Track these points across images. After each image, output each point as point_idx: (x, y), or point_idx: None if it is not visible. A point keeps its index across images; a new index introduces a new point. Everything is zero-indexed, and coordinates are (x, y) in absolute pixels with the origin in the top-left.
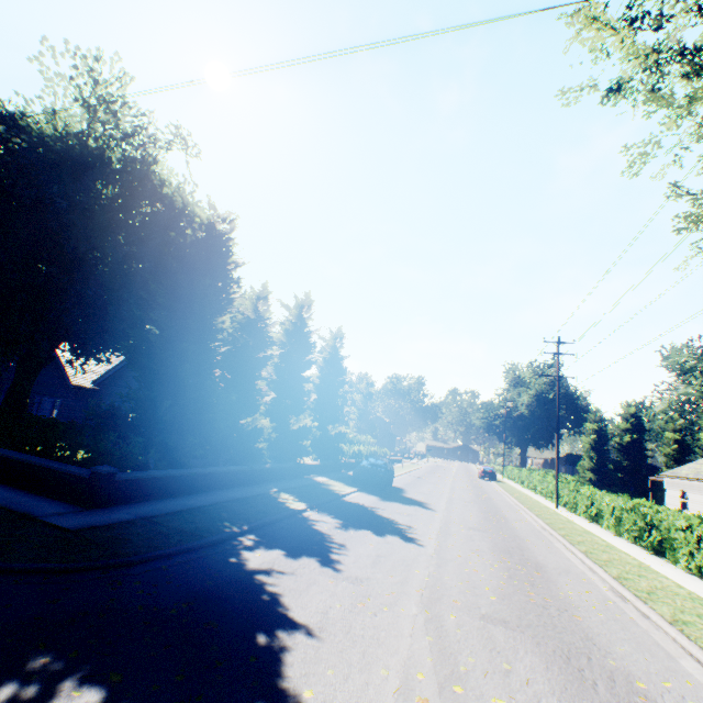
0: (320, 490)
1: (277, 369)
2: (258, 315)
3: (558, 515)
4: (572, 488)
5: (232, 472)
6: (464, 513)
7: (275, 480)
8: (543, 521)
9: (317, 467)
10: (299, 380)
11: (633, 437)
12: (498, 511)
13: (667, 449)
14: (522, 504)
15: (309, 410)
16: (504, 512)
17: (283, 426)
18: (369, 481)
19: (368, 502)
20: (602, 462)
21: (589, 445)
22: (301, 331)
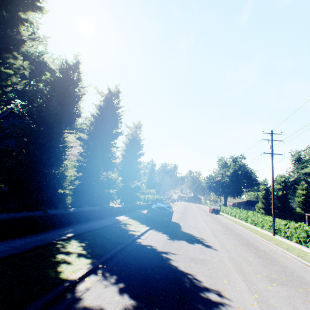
0: (117, 232)
1: (90, 135)
2: (66, 75)
3: (286, 243)
4: (283, 222)
5: (13, 220)
6: (237, 250)
7: (79, 222)
8: (292, 253)
9: (121, 208)
10: (108, 145)
11: (283, 192)
12: (251, 242)
13: (299, 199)
14: (254, 233)
15: (118, 171)
16: (255, 243)
17: (94, 179)
18: (158, 220)
19: (160, 244)
20: (268, 205)
21: (262, 196)
22: (110, 109)
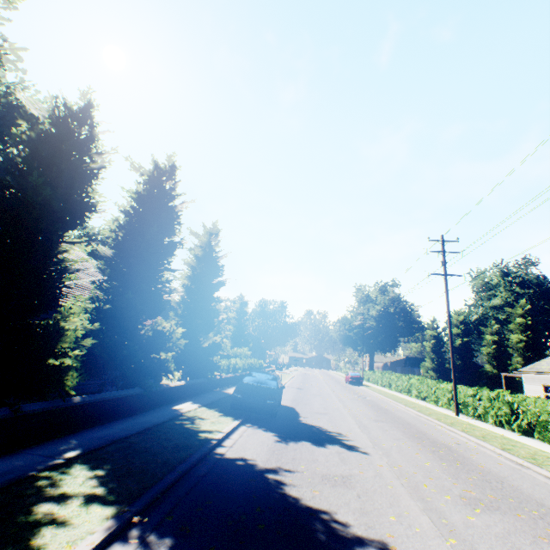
0: (175, 437)
1: (118, 248)
2: (62, 127)
3: (480, 428)
4: (471, 391)
5: None
6: (402, 449)
7: (95, 423)
8: (493, 445)
9: (183, 389)
10: (155, 267)
11: (463, 340)
12: (423, 432)
13: (488, 349)
14: (426, 415)
15: (176, 317)
16: (431, 433)
17: (129, 333)
18: (256, 406)
19: (262, 453)
20: (441, 363)
21: (430, 348)
22: (158, 198)
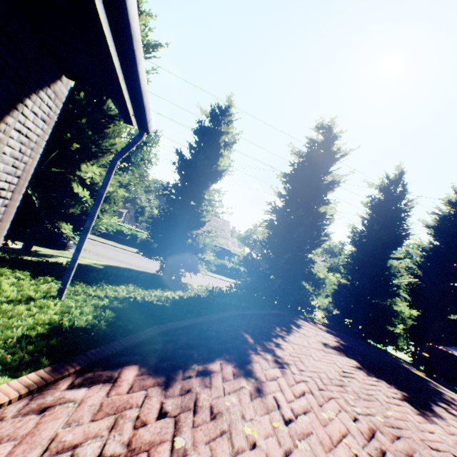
0: None
1: None
2: None
3: None
4: None
5: None
6: None
7: None
8: None
9: None
10: None
11: None
12: None
13: None
14: None
15: None
16: None
17: None
18: None
19: None
20: None
21: None
22: None
